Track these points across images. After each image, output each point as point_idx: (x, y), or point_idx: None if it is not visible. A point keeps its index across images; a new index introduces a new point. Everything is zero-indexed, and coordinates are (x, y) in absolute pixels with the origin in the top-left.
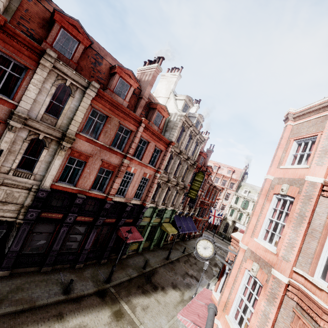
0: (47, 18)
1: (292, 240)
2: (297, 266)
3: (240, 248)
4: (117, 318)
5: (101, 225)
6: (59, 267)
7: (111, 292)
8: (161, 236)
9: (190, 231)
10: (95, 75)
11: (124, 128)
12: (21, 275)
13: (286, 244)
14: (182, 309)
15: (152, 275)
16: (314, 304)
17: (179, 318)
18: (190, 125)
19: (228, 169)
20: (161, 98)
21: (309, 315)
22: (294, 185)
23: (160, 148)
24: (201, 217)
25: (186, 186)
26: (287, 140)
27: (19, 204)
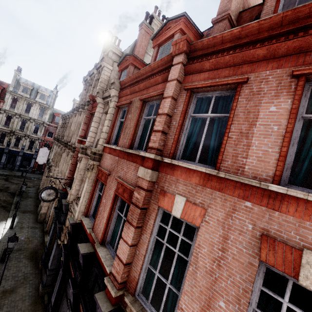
0: None
1: None
2: None
3: None
4: None
5: None
6: None
7: None
8: None
9: None
10: None
11: (155, 103)
12: None
13: None
14: None
15: None
16: None
17: None
18: None
19: None
20: None
21: None
22: None
23: None
24: None
25: None
26: None
27: None
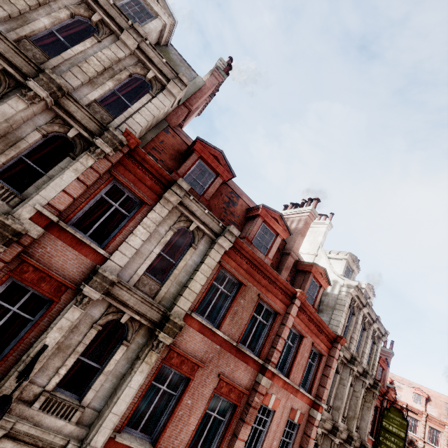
0: (183, 150)
1: None
2: None
3: None
4: None
5: None
6: None
7: None
8: None
9: None
10: (226, 218)
11: (264, 306)
12: None
13: None
14: None
15: None
16: None
17: None
18: (363, 304)
19: (413, 391)
20: (303, 255)
21: None
22: None
23: (320, 349)
24: None
25: (365, 445)
26: None
27: None
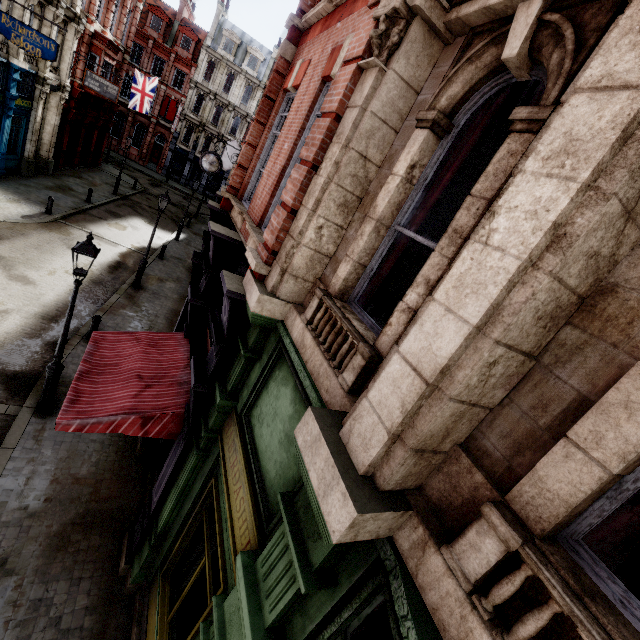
0: None
1: None
2: None
3: None
4: None
5: None
6: None
7: None
8: None
9: None
10: None
11: None
12: (172, 327)
13: None
14: None
15: None
16: None
17: None
18: None
19: None
20: None
21: None
22: None
23: None
24: None
25: None
26: None
27: None
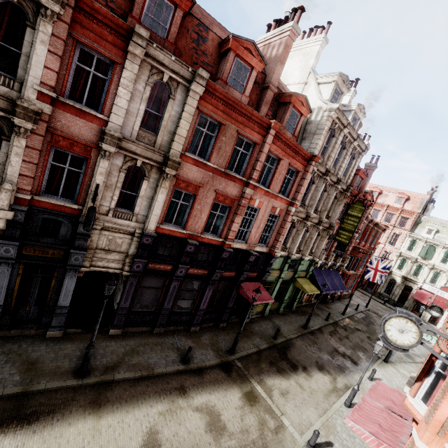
0: None
1: None
2: None
3: None
4: (250, 402)
5: (217, 280)
6: (172, 328)
7: (238, 366)
8: (294, 296)
9: (337, 290)
10: (199, 60)
11: (244, 140)
12: (134, 335)
13: None
14: (351, 411)
15: (287, 349)
16: None
17: (349, 424)
18: (344, 125)
19: (396, 196)
20: (293, 86)
21: None
22: None
23: (296, 167)
24: (351, 270)
25: (332, 225)
26: None
27: (123, 253)
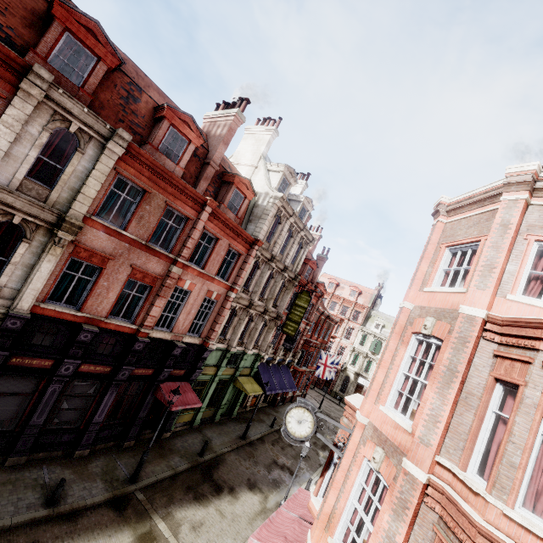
0: (41, 11)
1: (436, 411)
2: (442, 454)
3: (356, 422)
4: None
5: (126, 379)
6: (42, 456)
7: (138, 499)
8: (235, 399)
9: (284, 390)
10: (127, 119)
11: (175, 213)
12: None
13: (427, 417)
14: (259, 528)
15: (214, 468)
16: (465, 518)
17: None
18: (290, 215)
19: (351, 289)
20: (244, 167)
21: (457, 537)
22: (443, 320)
23: (238, 249)
24: (304, 366)
25: (280, 315)
26: (437, 246)
27: None
